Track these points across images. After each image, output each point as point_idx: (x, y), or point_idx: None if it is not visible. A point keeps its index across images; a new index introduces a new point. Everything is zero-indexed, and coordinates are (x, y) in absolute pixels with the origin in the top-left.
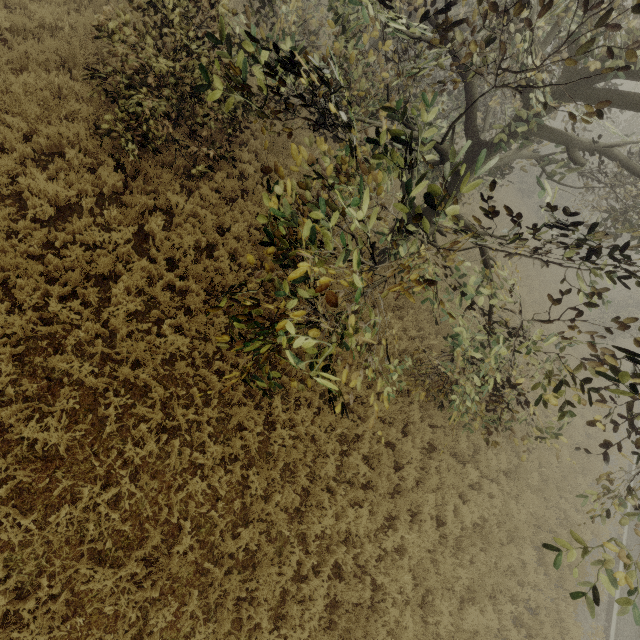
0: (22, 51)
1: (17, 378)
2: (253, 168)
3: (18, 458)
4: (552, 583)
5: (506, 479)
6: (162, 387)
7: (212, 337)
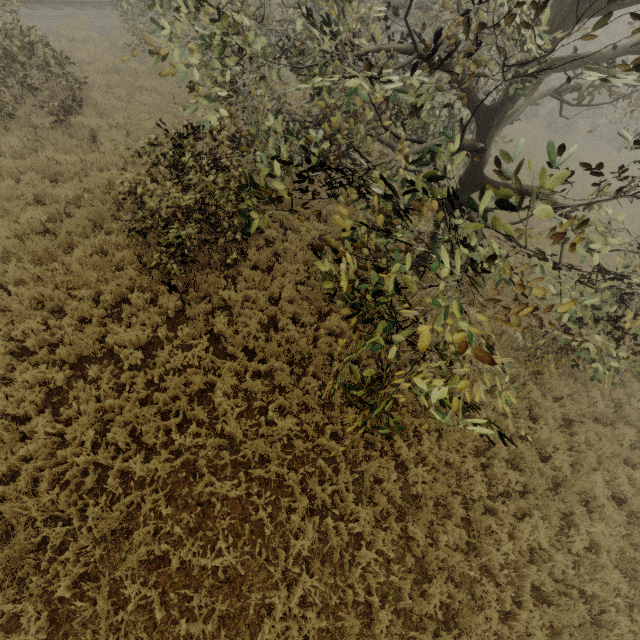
0: (65, 232)
1: (176, 514)
2: (274, 230)
3: (207, 589)
4: None
5: None
6: (293, 472)
7: (314, 405)
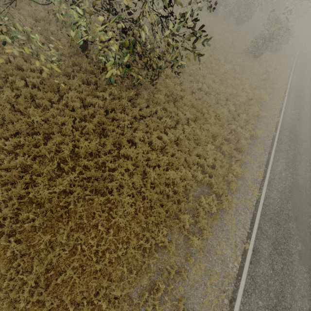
0: None
1: None
2: None
3: None
4: (227, 157)
5: (193, 122)
6: None
7: None
